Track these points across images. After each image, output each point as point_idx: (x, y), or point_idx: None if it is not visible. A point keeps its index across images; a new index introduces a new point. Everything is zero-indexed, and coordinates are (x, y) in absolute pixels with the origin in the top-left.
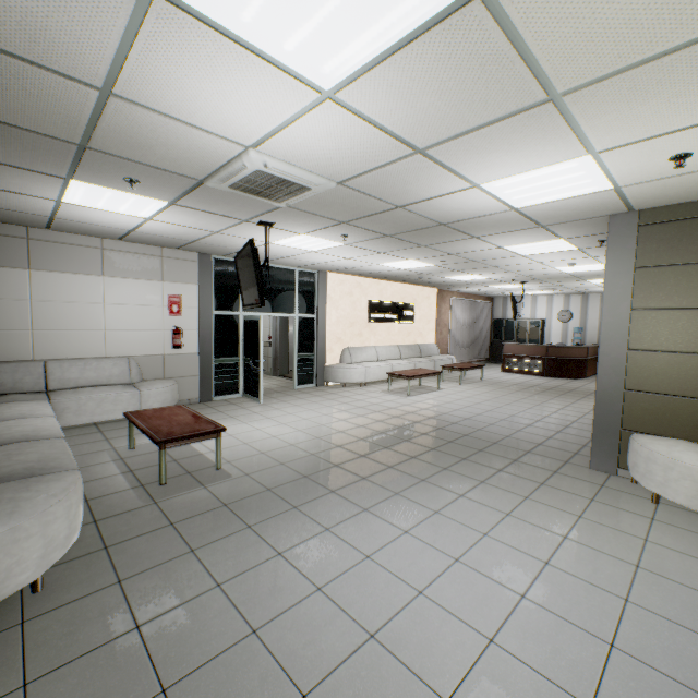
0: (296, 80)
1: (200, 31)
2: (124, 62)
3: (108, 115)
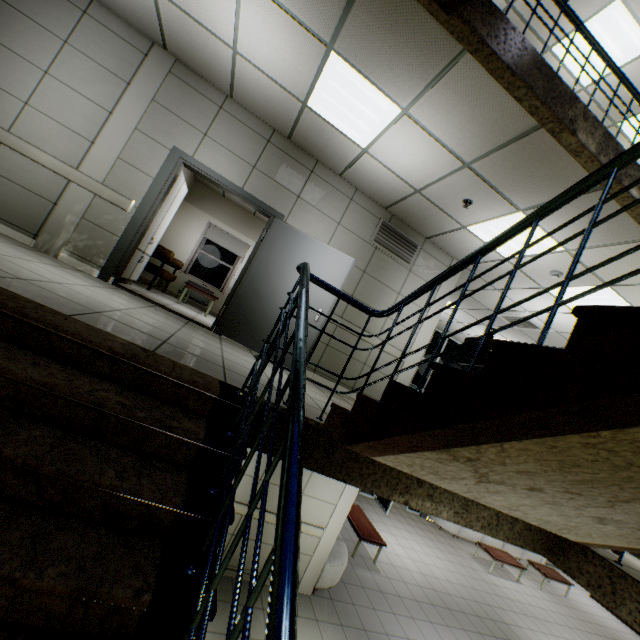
0: (567, 308)
1: (546, 294)
2: (513, 289)
3: (487, 291)
